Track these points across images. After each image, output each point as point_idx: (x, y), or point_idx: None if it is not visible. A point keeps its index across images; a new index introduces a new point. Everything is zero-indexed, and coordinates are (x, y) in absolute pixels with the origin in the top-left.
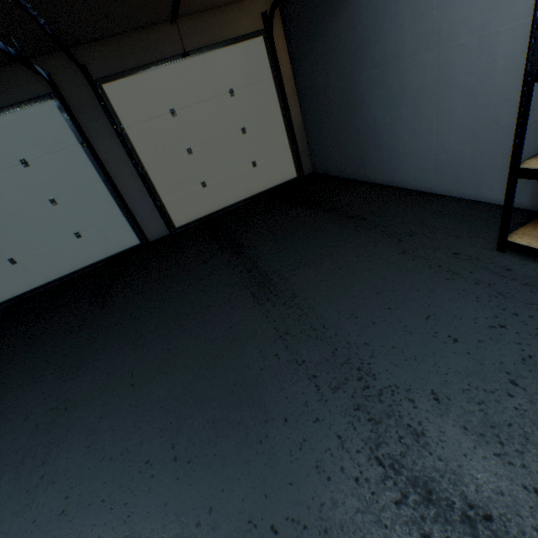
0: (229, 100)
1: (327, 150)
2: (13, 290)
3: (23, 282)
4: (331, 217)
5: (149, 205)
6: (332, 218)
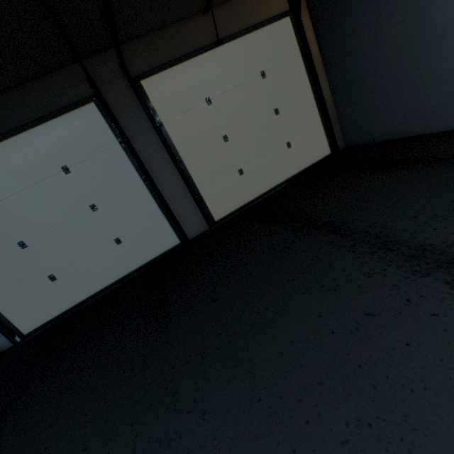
0: (261, 82)
1: (372, 114)
2: (52, 310)
3: (62, 300)
4: (451, 166)
5: (187, 200)
6: None
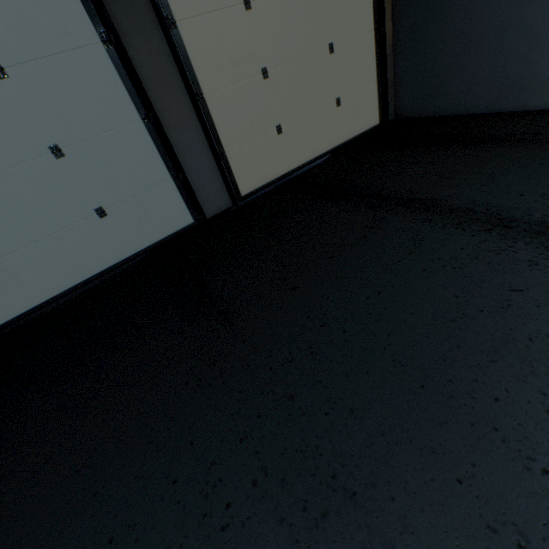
0: None
1: (438, 78)
2: None
3: (7, 302)
4: (538, 147)
5: (206, 161)
6: (545, 148)
